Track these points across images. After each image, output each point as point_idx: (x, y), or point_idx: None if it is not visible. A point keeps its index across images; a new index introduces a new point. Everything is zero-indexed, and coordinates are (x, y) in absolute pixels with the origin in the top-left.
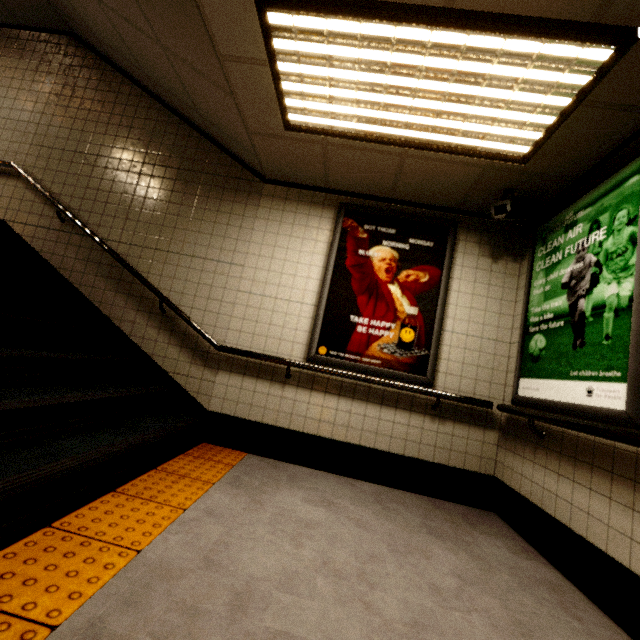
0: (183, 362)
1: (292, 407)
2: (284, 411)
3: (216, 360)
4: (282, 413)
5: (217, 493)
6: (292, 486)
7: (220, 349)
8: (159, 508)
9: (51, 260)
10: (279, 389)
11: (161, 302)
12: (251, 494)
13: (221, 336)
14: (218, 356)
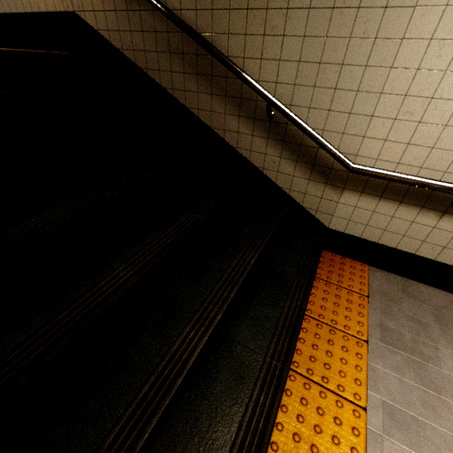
0: (299, 178)
1: (448, 240)
2: (433, 242)
3: (342, 178)
4: (429, 244)
5: (379, 364)
6: (448, 340)
7: (355, 171)
8: (339, 406)
9: (135, 60)
10: (433, 218)
11: (269, 106)
12: (414, 365)
13: (352, 147)
14: (345, 173)
